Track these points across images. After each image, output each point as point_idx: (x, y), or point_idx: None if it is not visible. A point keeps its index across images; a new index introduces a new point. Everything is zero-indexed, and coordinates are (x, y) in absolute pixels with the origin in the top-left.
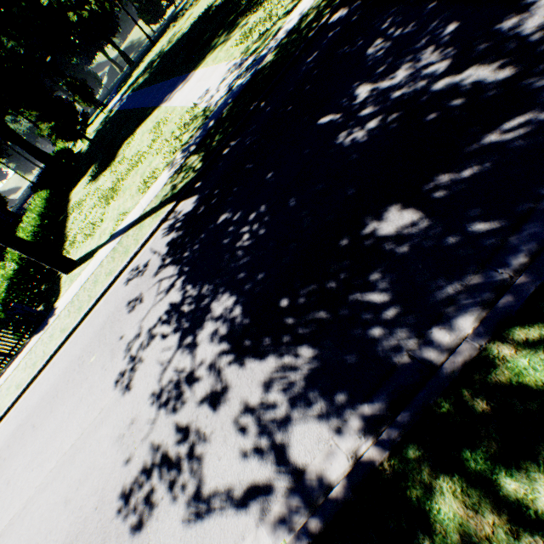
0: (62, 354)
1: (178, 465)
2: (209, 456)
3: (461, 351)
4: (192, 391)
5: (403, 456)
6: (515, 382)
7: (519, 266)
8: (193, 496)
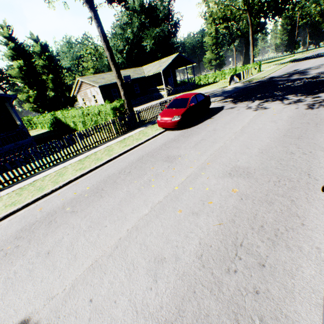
0: (286, 66)
1: None
2: None
3: None
4: None
5: None
6: None
7: None
8: None
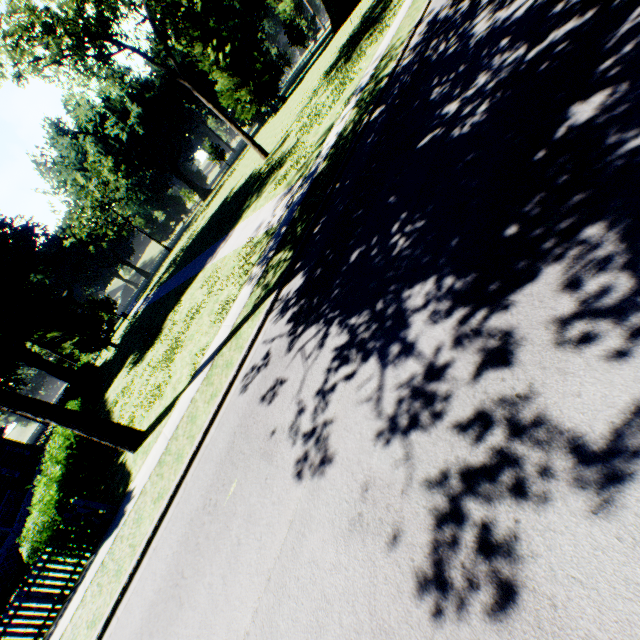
0: (167, 527)
1: (504, 461)
2: (555, 407)
3: None
4: (448, 380)
5: None
6: None
7: None
8: (578, 469)
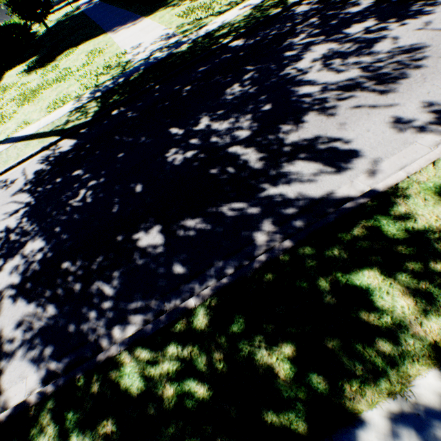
0: None
1: None
2: None
3: (111, 349)
4: None
5: (44, 405)
6: (117, 380)
7: (174, 306)
8: None
